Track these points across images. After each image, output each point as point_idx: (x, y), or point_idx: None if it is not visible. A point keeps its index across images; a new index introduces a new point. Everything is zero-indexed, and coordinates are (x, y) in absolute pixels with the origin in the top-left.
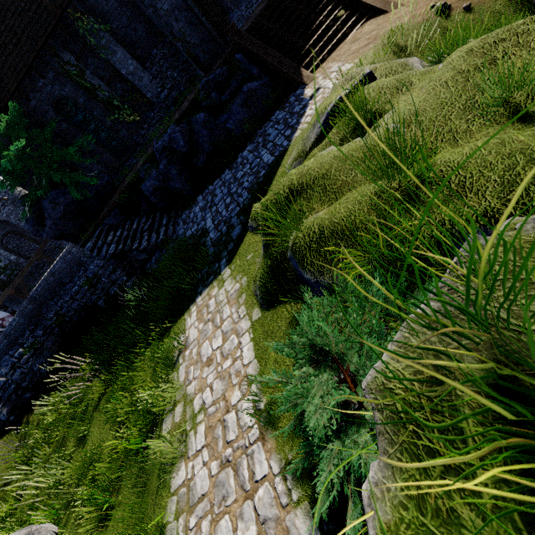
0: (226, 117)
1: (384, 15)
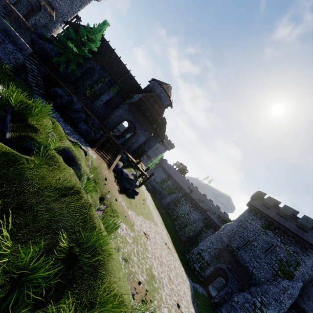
0: (83, 123)
1: (108, 169)
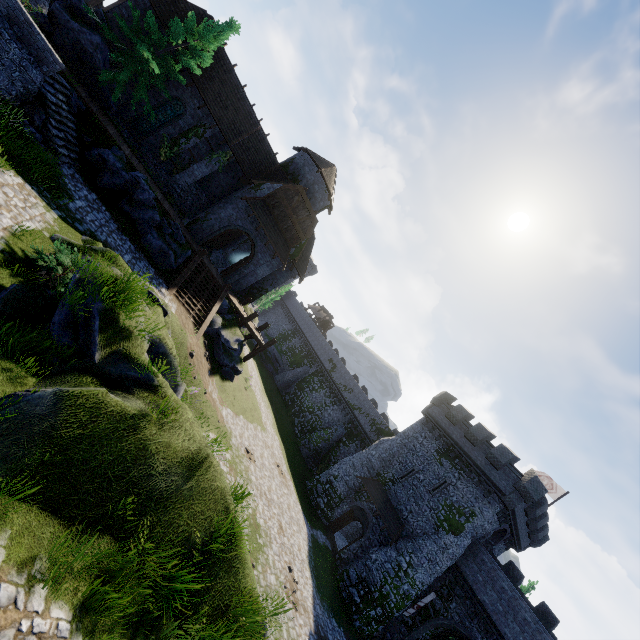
0: (155, 235)
1: (196, 332)
